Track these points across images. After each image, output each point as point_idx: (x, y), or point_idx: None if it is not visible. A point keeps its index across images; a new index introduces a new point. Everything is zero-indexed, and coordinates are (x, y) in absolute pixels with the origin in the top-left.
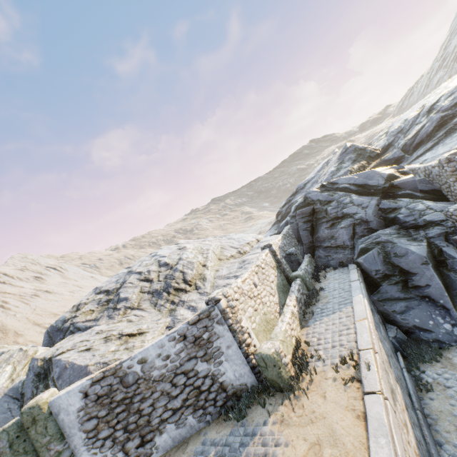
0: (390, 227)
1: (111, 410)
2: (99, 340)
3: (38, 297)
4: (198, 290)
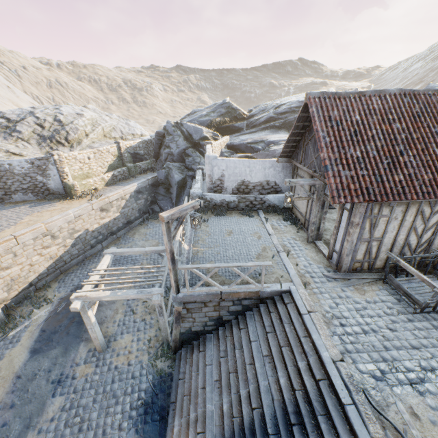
0: (180, 163)
1: None
2: None
3: None
4: (71, 148)
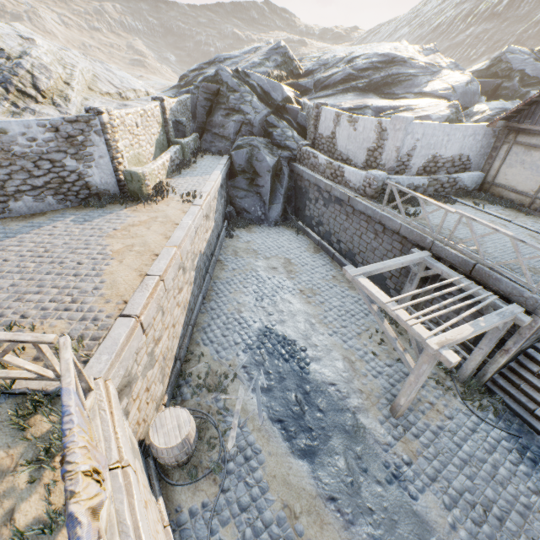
0: (265, 138)
1: None
2: None
3: None
4: (57, 108)
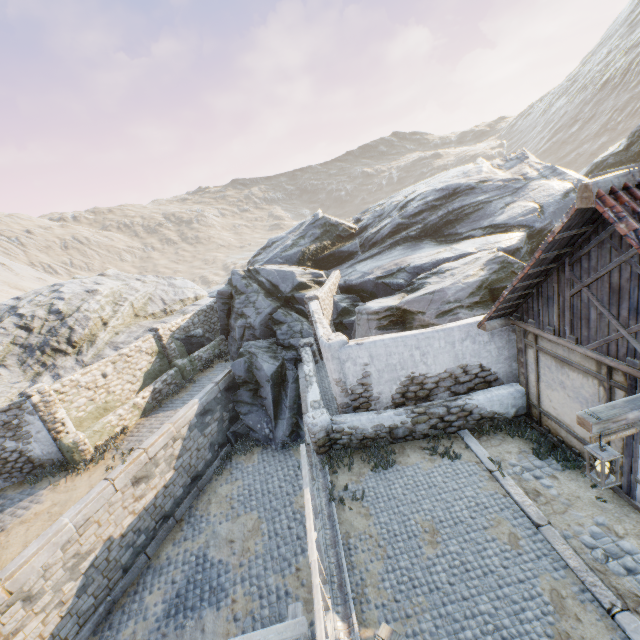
0: (268, 340)
1: None
2: None
3: None
4: (77, 356)
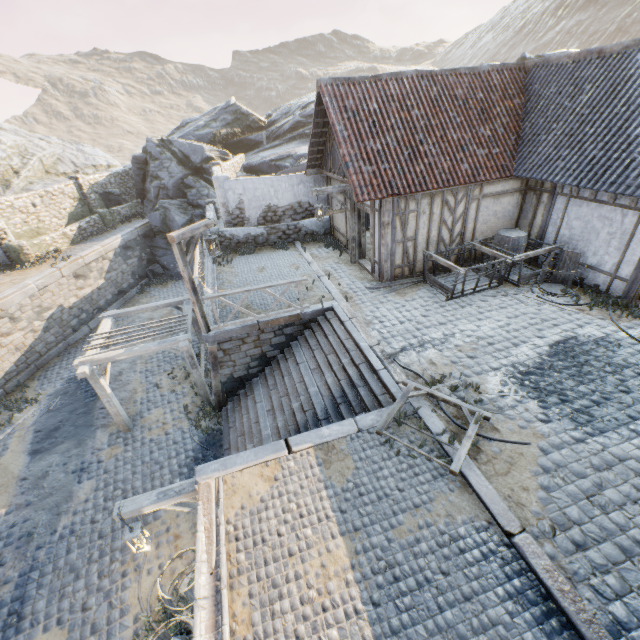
0: (180, 200)
1: None
2: None
3: None
4: None
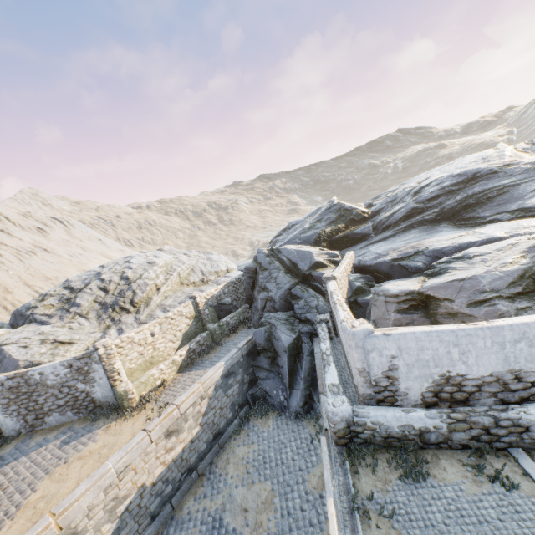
0: (286, 312)
1: (18, 396)
2: (38, 340)
3: (34, 255)
4: (136, 315)
